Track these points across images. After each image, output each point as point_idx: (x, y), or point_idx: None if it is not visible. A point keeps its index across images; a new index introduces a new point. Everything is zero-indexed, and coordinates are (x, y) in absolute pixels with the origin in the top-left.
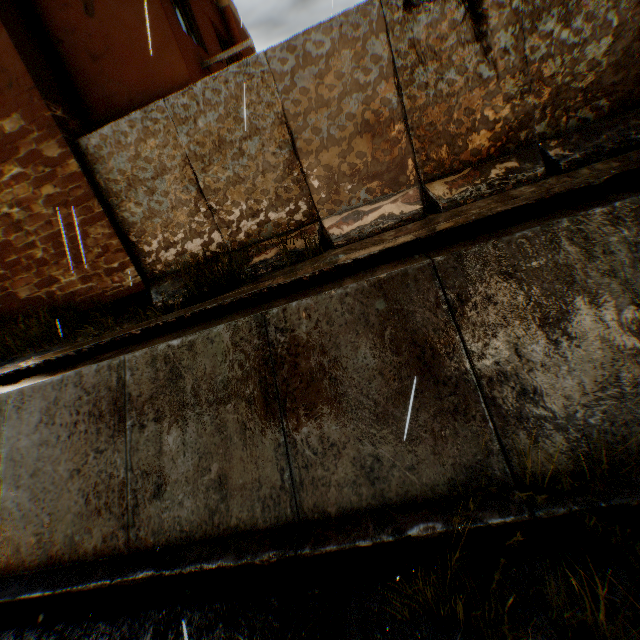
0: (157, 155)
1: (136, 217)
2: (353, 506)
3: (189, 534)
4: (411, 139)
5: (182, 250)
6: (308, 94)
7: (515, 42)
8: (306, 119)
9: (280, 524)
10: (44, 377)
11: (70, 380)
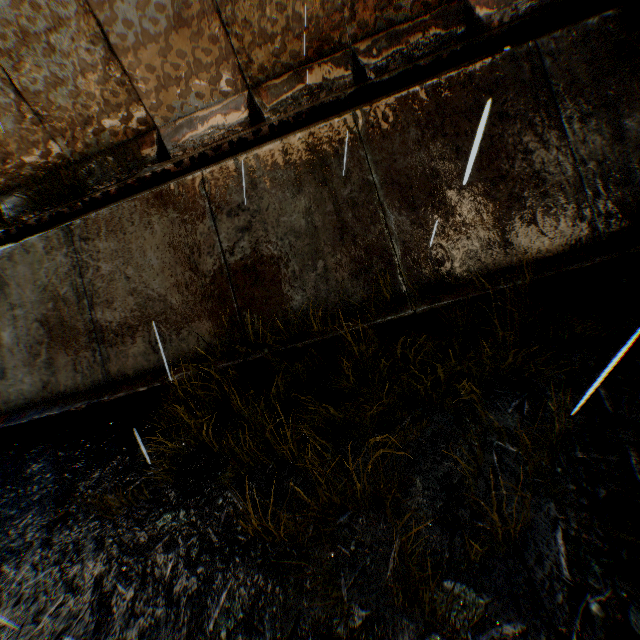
0: None
1: None
2: (145, 369)
3: (33, 401)
4: (230, 38)
5: (22, 162)
6: None
7: None
8: (113, 9)
9: (96, 386)
10: None
11: None
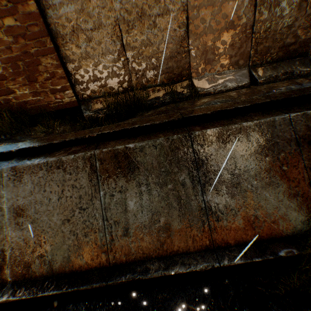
0: (96, 13)
1: (75, 56)
2: (243, 240)
3: (148, 255)
4: (252, 39)
5: (104, 84)
6: None
7: None
8: (199, 11)
9: (203, 249)
10: (27, 159)
11: (53, 164)
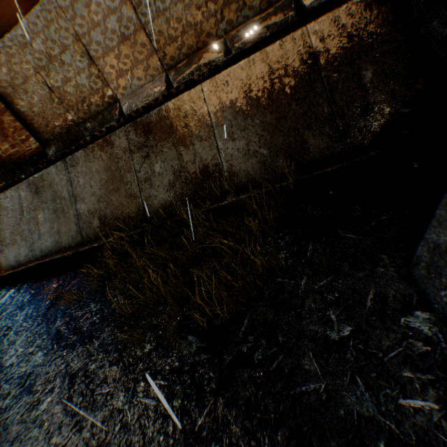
0: (21, 69)
1: (25, 108)
2: (99, 235)
3: (52, 251)
4: (152, 43)
5: (55, 125)
6: (85, 20)
7: None
8: (90, 36)
9: (78, 244)
10: None
11: (3, 196)
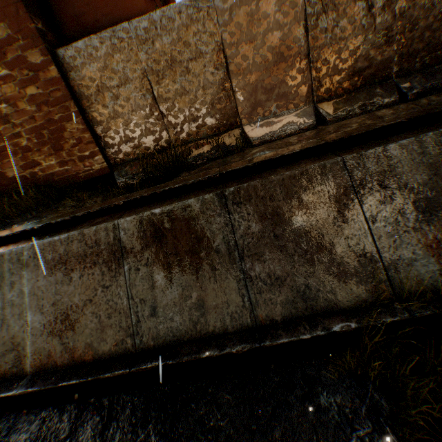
0: (121, 68)
1: (103, 117)
2: (292, 316)
3: (179, 338)
4: (311, 70)
5: (138, 144)
6: (241, 29)
7: (389, 3)
8: (238, 48)
9: (243, 329)
10: (49, 236)
11: (74, 238)
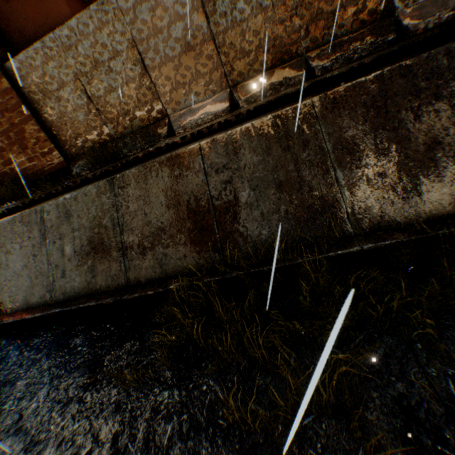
0: (57, 74)
1: (53, 117)
2: (152, 278)
3: (79, 294)
4: (220, 55)
5: (86, 139)
6: (147, 24)
7: None
8: (148, 43)
9: (119, 287)
10: (6, 218)
11: (17, 219)
